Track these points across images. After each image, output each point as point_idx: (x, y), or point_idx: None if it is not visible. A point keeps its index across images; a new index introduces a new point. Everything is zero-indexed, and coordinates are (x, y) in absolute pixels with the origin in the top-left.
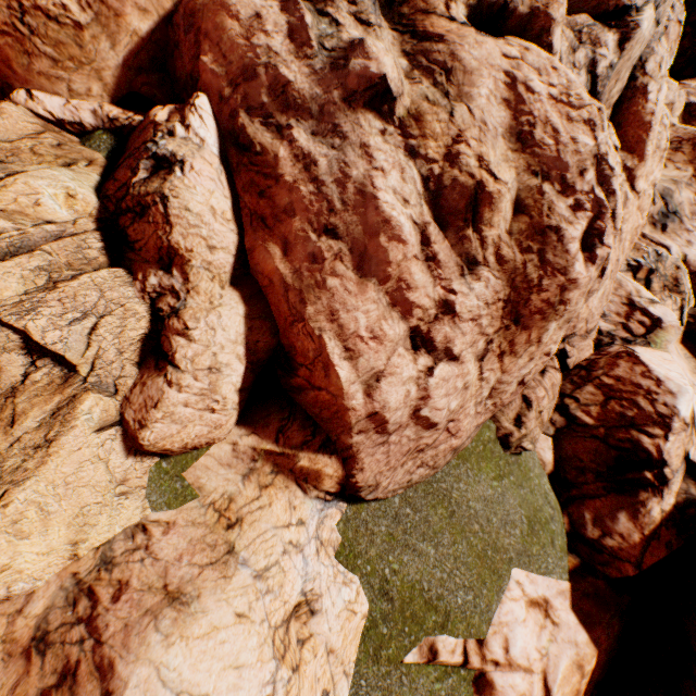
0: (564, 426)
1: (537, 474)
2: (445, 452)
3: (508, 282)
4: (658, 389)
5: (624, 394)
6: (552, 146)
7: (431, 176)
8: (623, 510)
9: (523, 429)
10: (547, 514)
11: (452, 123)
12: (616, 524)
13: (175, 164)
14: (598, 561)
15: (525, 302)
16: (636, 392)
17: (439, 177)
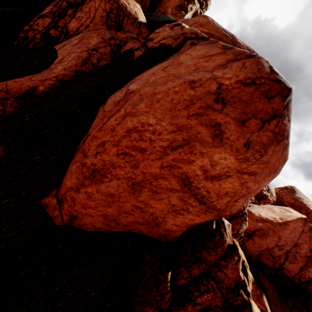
0: None
1: None
2: None
3: None
4: None
5: None
6: None
7: None
8: None
9: None
10: None
11: None
12: None
13: (246, 216)
14: None
15: None
16: None
17: None
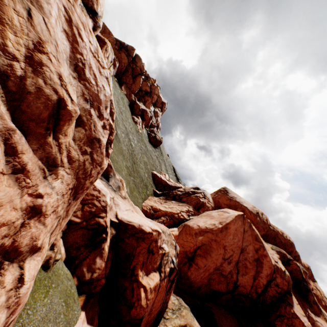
0: (67, 228)
1: (62, 267)
2: (14, 322)
3: (75, 175)
4: (100, 195)
5: (90, 201)
6: (95, 86)
7: (11, 74)
8: (98, 256)
9: (56, 248)
10: (70, 286)
11: (32, 25)
12: (96, 265)
13: None
14: (93, 288)
15: (83, 186)
16: (94, 198)
17: (22, 79)
